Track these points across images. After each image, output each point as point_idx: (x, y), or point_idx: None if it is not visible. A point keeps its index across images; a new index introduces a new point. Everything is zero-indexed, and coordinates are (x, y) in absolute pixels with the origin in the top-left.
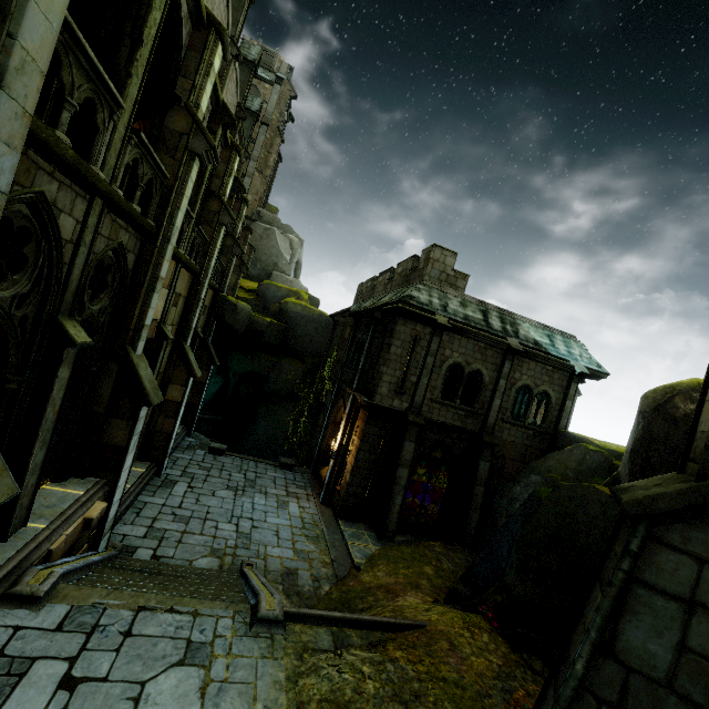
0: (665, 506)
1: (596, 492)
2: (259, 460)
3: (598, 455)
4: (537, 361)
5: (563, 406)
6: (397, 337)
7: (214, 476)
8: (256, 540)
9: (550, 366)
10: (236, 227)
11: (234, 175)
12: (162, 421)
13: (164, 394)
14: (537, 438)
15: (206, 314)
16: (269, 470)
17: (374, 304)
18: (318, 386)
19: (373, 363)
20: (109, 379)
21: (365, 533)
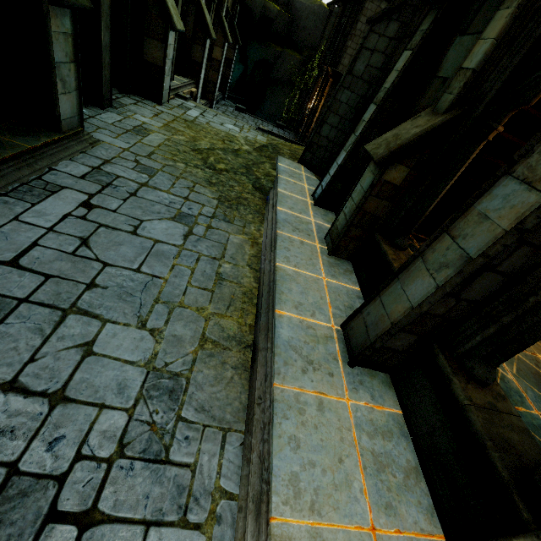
0: (376, 16)
1: None
2: (264, 121)
3: None
4: None
5: None
6: (364, 14)
7: (239, 119)
8: None
9: None
10: None
11: None
12: (211, 74)
13: (211, 54)
14: None
15: None
16: (270, 126)
17: None
18: (308, 74)
19: (345, 41)
20: (191, 17)
21: None
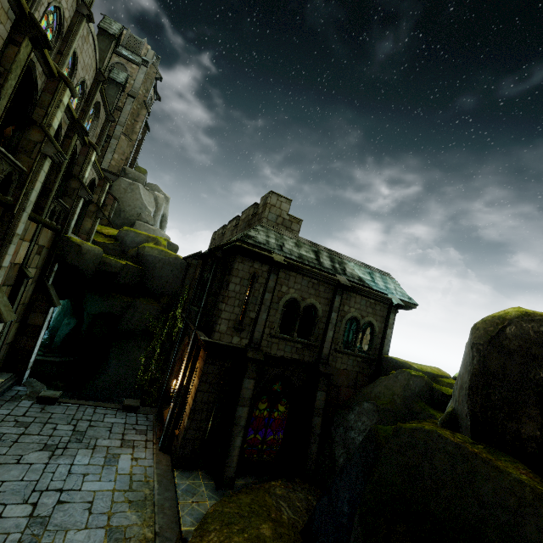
0: None
1: (440, 438)
2: (100, 404)
3: (420, 380)
4: (362, 295)
5: (385, 334)
6: (235, 274)
7: (30, 434)
8: (55, 524)
9: (372, 299)
10: (83, 171)
11: (73, 115)
12: None
13: None
14: (365, 364)
15: (45, 254)
16: (109, 415)
17: None
18: (170, 323)
19: (214, 301)
20: None
21: (202, 483)
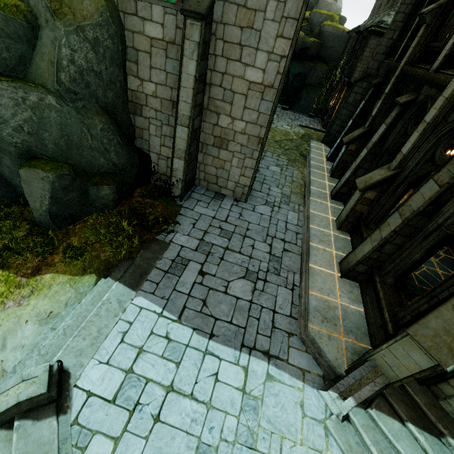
0: (357, 80)
1: None
2: (300, 114)
3: None
4: None
5: None
6: (368, 47)
7: (284, 116)
8: None
9: None
10: None
11: None
12: None
13: None
14: None
15: None
16: (304, 117)
17: (370, 24)
18: (332, 78)
19: (356, 62)
20: None
21: None
